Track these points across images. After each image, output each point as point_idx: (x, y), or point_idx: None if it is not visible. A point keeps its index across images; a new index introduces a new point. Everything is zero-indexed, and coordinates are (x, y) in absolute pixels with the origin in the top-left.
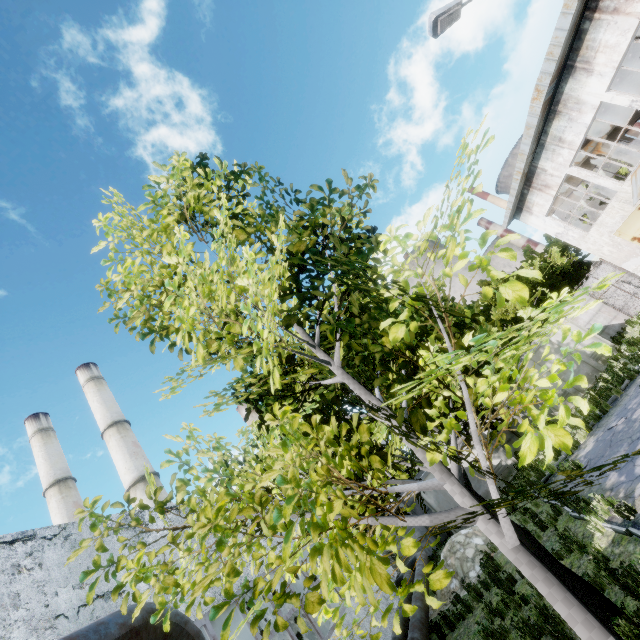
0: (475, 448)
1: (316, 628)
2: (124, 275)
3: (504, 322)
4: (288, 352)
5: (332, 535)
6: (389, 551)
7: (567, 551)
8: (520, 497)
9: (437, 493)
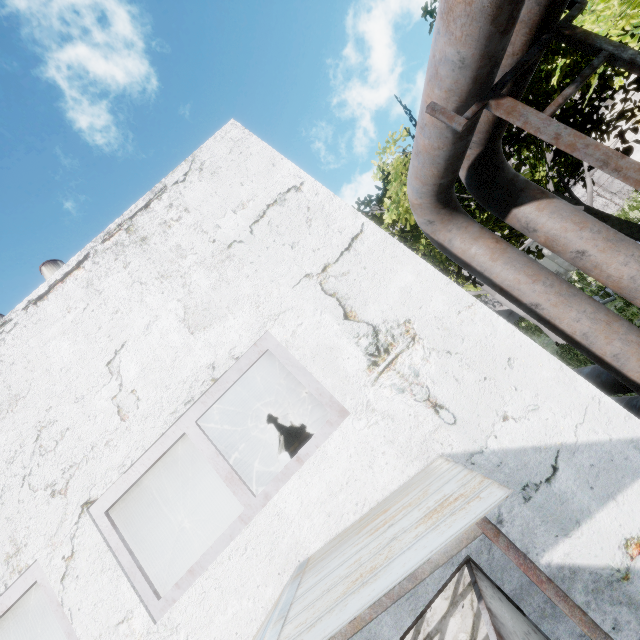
0: None
1: None
2: None
3: None
4: None
5: None
6: None
7: (629, 304)
8: (537, 334)
9: None
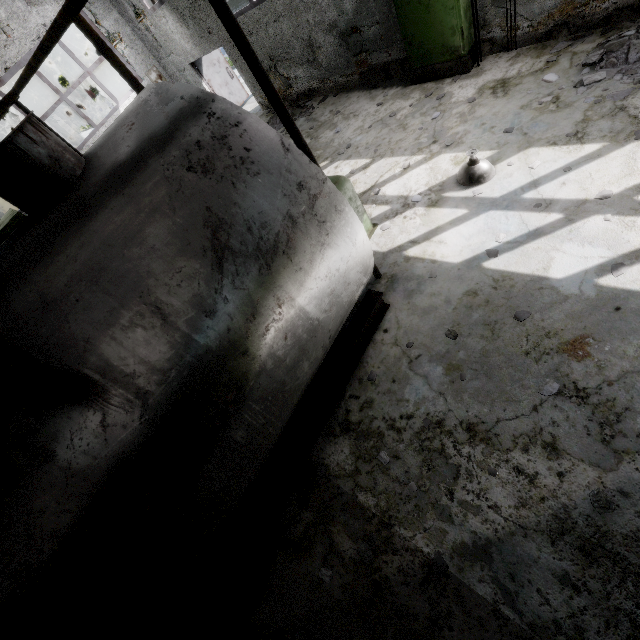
0: None
1: None
2: None
3: None
4: None
5: None
6: None
7: None
8: None
9: None
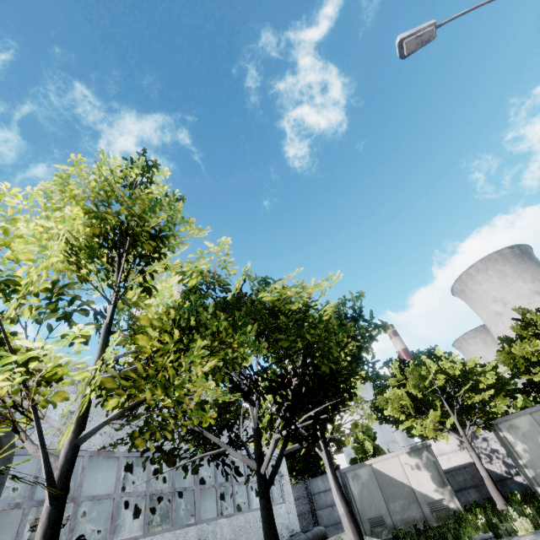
0: (420, 470)
1: (172, 515)
2: (25, 221)
3: (526, 361)
4: (136, 301)
5: None
6: (312, 510)
7: None
8: None
9: (363, 488)
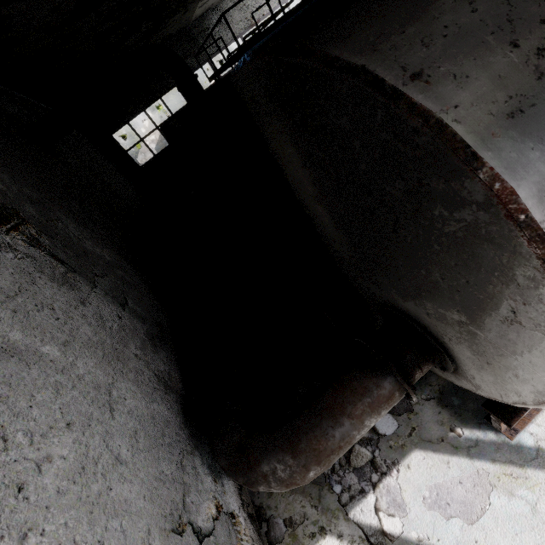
0: None
1: None
2: None
3: None
4: None
5: None
6: None
7: None
8: None
9: None
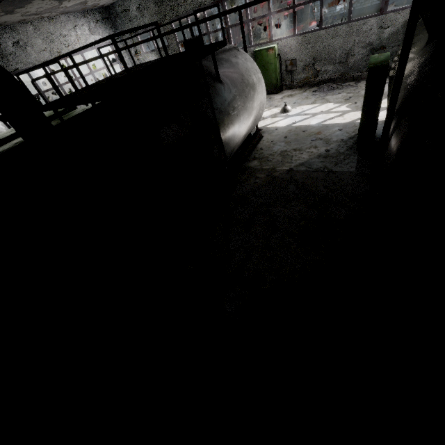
0: None
1: None
2: None
3: None
4: None
5: (101, 64)
6: None
7: None
8: None
9: None
